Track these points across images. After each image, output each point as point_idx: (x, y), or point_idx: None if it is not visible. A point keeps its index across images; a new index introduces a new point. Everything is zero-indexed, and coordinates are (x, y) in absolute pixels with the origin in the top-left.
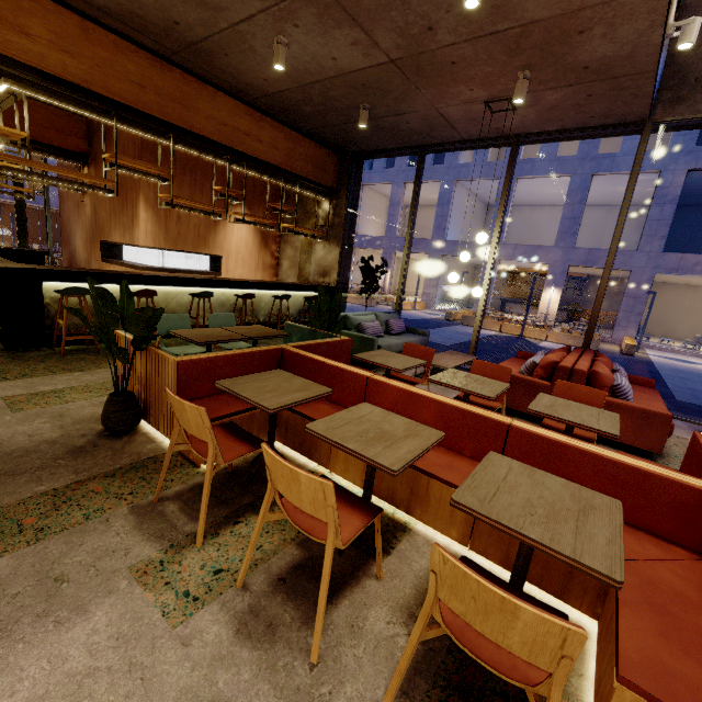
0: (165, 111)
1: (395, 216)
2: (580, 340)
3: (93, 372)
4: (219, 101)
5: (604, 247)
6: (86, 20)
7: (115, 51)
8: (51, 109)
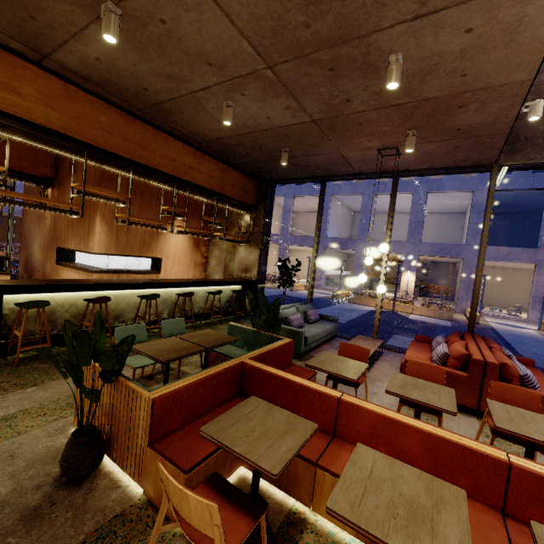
0: (127, 151)
1: (287, 220)
2: (438, 313)
3: (47, 386)
4: (171, 144)
5: (439, 241)
6: (69, 84)
7: (91, 107)
8: (25, 145)
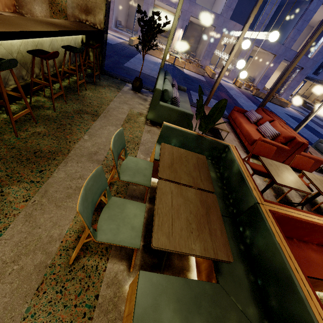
0: None
1: None
2: (198, 70)
3: None
4: None
5: (199, 3)
6: None
7: None
8: None
